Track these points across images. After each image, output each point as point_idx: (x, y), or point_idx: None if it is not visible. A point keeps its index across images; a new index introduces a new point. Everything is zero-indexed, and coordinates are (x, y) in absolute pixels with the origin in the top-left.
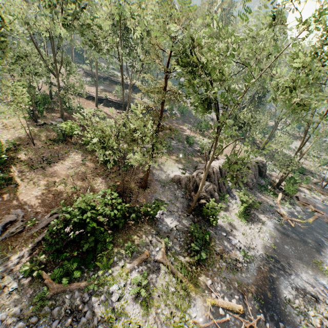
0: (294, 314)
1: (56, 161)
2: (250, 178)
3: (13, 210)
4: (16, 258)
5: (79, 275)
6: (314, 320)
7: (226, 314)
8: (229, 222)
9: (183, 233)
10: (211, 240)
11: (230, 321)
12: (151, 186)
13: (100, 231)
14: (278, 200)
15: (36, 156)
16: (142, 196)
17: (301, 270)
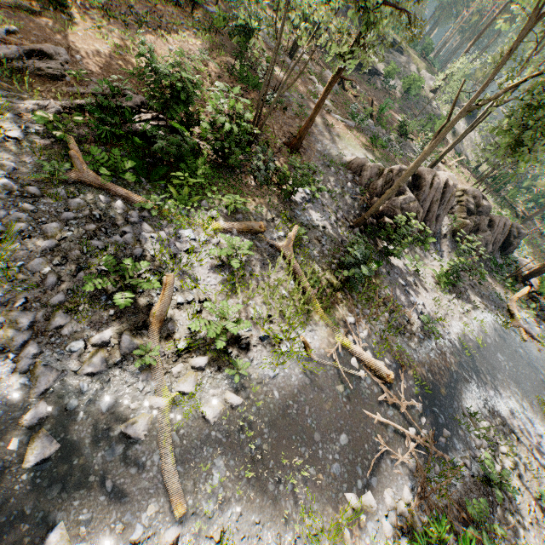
0: (473, 435)
1: (153, 28)
2: (485, 239)
3: (52, 45)
4: (32, 105)
5: (132, 180)
6: (504, 459)
7: (360, 370)
8: (418, 275)
9: (332, 242)
10: (377, 277)
11: (363, 381)
12: (307, 155)
13: (194, 146)
14: (515, 295)
15: (120, 2)
16: (285, 157)
17: (510, 394)
